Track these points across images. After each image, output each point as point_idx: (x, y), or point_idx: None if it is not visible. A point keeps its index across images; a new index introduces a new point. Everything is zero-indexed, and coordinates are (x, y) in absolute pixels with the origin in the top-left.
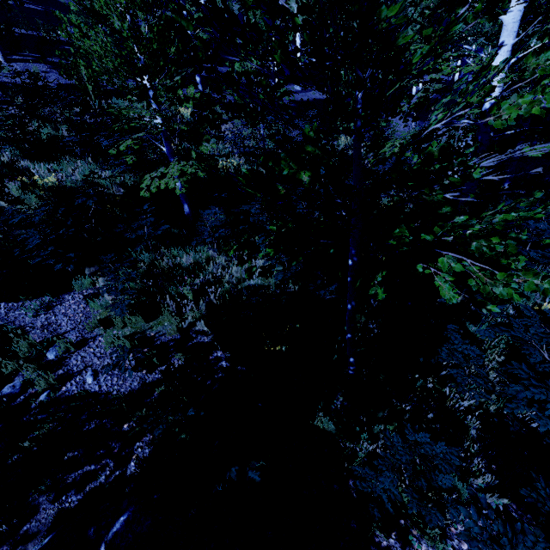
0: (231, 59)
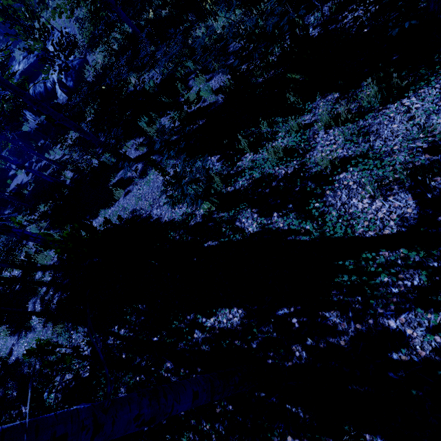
0: None
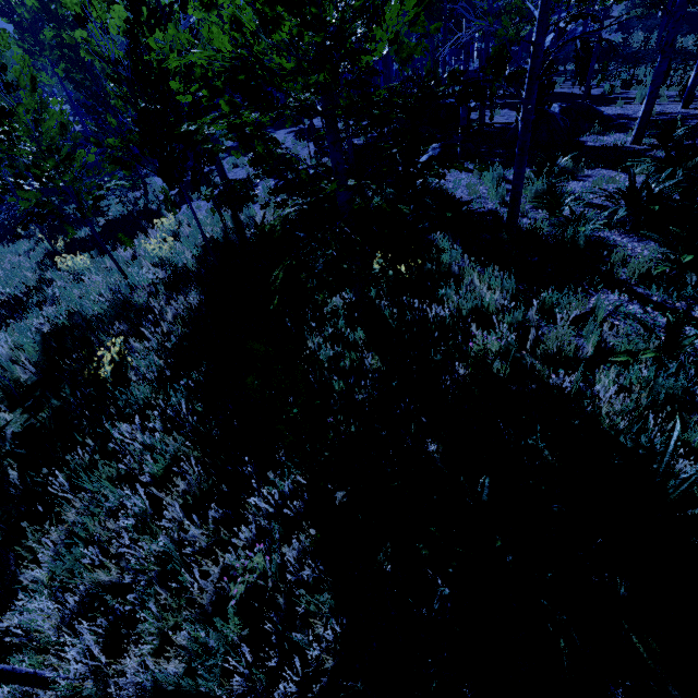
0: None
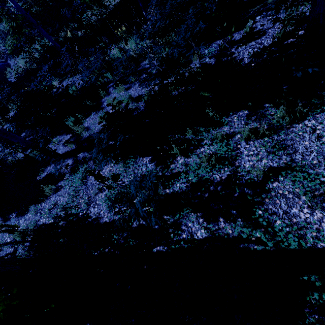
0: None
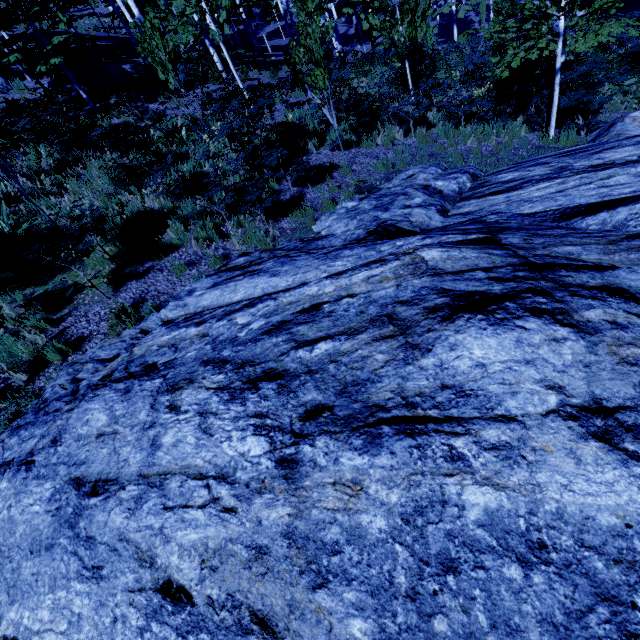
0: (264, 46)
